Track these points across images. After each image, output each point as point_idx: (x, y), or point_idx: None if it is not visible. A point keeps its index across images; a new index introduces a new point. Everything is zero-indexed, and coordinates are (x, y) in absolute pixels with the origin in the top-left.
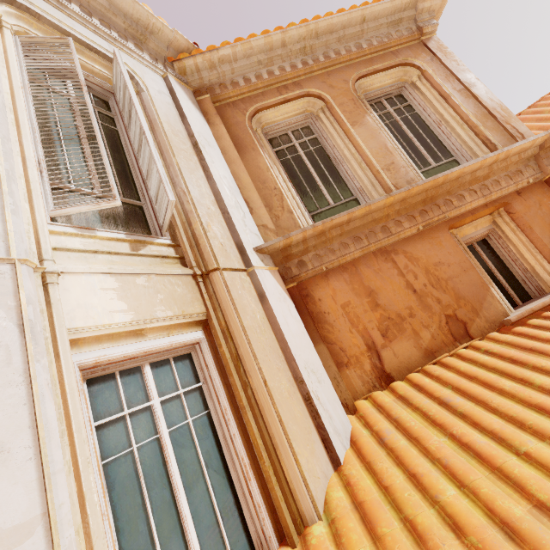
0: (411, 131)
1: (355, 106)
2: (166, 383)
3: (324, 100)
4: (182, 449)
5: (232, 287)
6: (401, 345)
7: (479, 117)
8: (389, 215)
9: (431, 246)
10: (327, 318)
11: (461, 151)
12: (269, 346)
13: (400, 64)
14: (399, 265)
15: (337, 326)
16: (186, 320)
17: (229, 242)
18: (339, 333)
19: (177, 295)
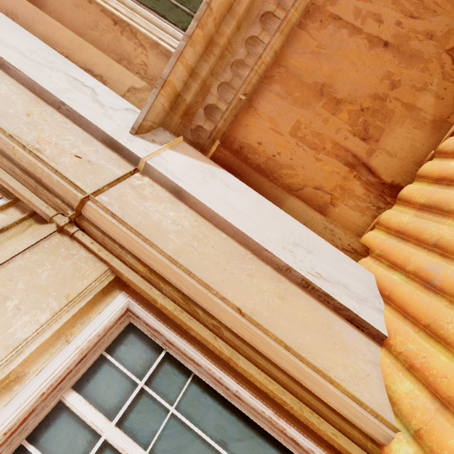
0: None
1: None
2: (114, 390)
3: None
4: (181, 453)
5: (125, 210)
6: (395, 137)
7: None
8: None
9: None
10: (280, 161)
11: None
12: (222, 254)
13: None
14: (345, 19)
15: (297, 163)
16: (82, 304)
17: (89, 147)
18: (304, 171)
19: (44, 279)
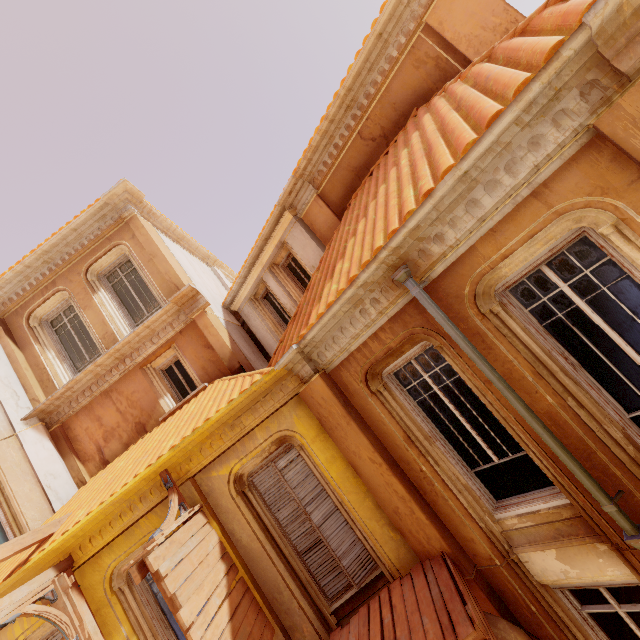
0: (136, 291)
1: (86, 293)
2: None
3: (68, 292)
4: None
5: None
6: (113, 444)
7: (159, 281)
8: (100, 372)
9: (130, 382)
10: (79, 438)
11: (159, 303)
12: (22, 471)
13: (115, 246)
14: (113, 399)
15: (83, 441)
16: None
17: (3, 423)
18: (84, 445)
19: None
